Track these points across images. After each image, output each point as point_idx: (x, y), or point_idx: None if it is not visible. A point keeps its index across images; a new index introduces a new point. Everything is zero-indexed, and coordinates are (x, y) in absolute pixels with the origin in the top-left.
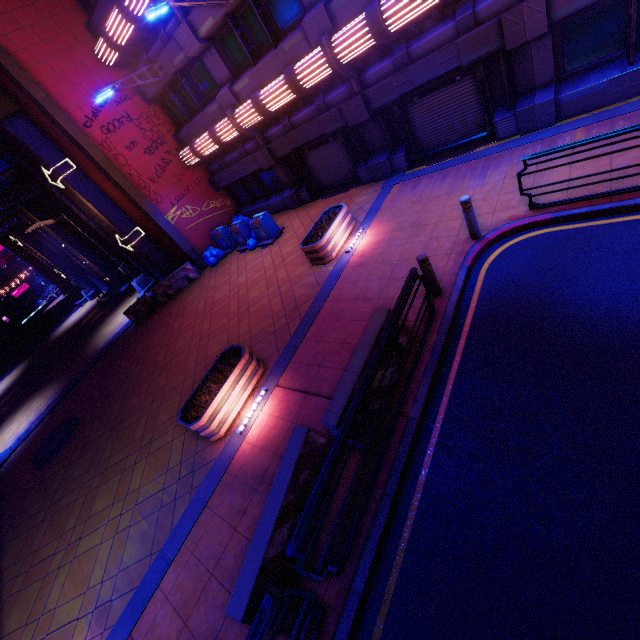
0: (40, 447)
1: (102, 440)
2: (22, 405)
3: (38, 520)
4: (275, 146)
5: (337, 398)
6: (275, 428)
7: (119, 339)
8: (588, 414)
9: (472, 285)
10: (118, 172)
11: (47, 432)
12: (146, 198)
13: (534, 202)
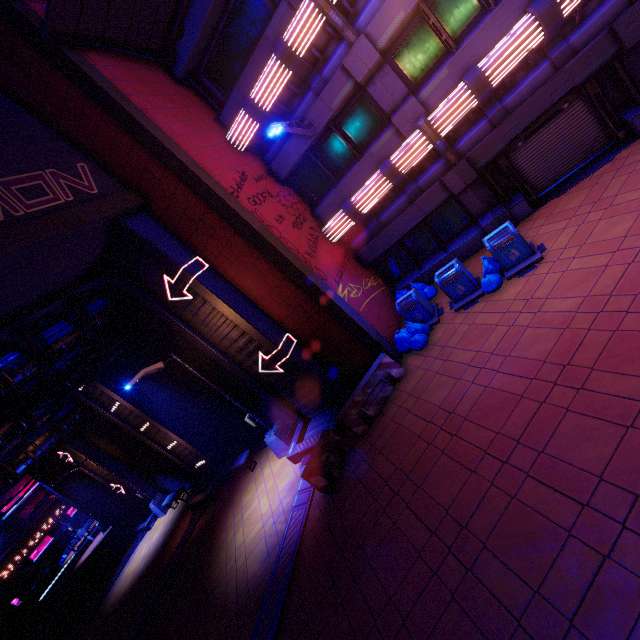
0: None
1: None
2: None
3: None
4: (478, 150)
5: None
6: None
7: (304, 536)
8: None
9: None
10: (278, 242)
11: None
12: (313, 272)
13: None
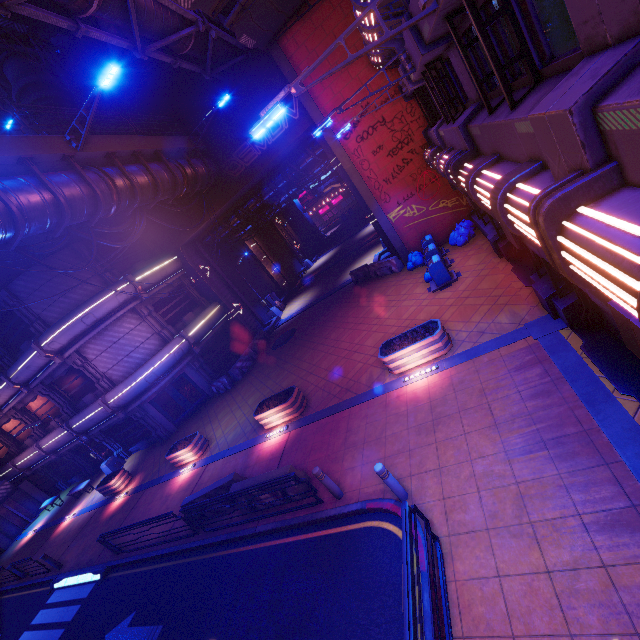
0: (280, 336)
1: (279, 364)
2: (308, 290)
3: (250, 379)
4: None
5: (241, 483)
6: (266, 453)
7: (345, 287)
8: (246, 635)
9: (354, 520)
10: (358, 178)
11: (289, 327)
12: (375, 199)
13: (437, 541)
